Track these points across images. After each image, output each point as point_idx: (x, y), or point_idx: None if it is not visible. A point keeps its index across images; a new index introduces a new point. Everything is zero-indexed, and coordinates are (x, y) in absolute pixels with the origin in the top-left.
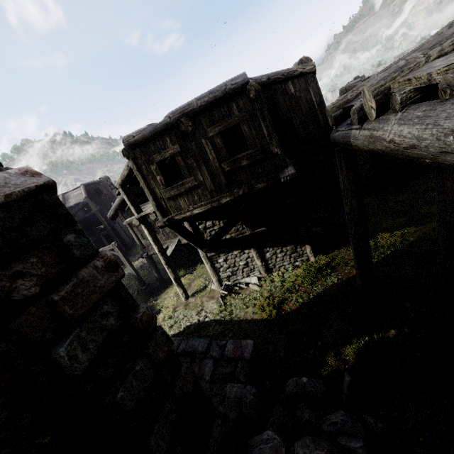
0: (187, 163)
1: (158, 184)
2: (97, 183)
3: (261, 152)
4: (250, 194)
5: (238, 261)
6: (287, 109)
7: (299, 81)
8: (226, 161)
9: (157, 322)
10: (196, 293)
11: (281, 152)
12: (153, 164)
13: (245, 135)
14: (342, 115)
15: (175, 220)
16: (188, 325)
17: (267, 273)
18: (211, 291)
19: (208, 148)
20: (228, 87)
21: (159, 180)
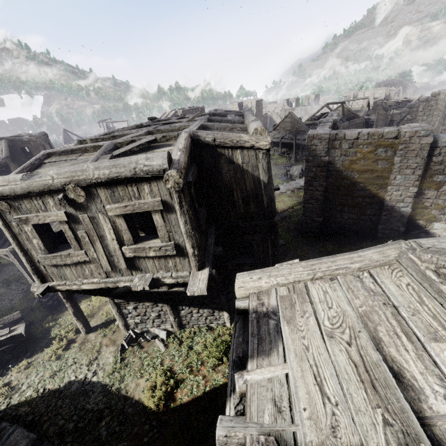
0: (77, 234)
1: (35, 246)
2: (26, 141)
3: (173, 248)
4: (155, 284)
5: (150, 311)
6: (230, 179)
7: (249, 153)
8: (129, 245)
9: (41, 359)
10: (100, 328)
11: (198, 252)
12: (28, 225)
13: (156, 224)
14: (247, 311)
15: (57, 290)
16: (72, 380)
17: (179, 328)
18: (116, 330)
19: (107, 226)
20: (140, 167)
21: (36, 244)
